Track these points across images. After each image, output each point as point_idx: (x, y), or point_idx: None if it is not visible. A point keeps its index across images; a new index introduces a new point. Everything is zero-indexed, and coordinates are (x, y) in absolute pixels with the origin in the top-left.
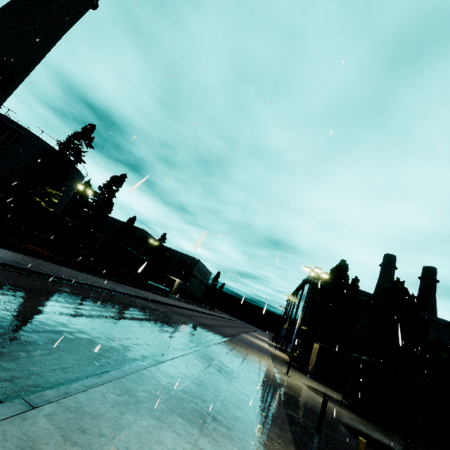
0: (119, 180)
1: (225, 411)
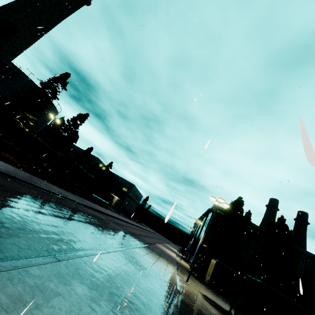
0: (83, 117)
1: None
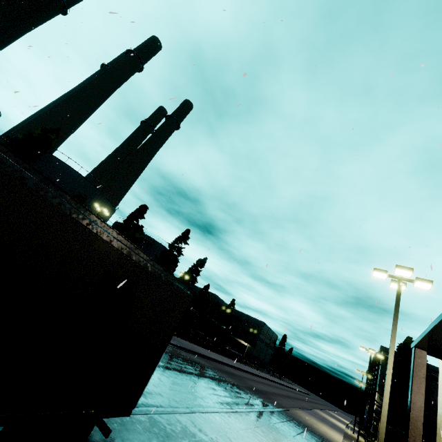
0: (202, 262)
1: (298, 439)
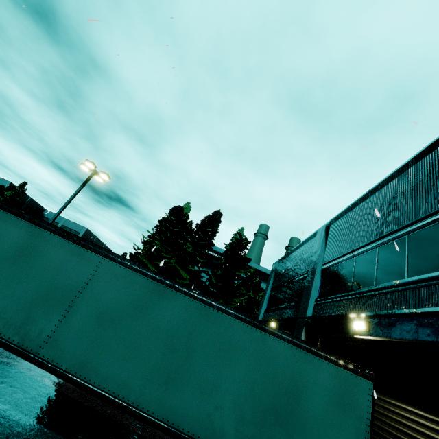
0: None
1: None
